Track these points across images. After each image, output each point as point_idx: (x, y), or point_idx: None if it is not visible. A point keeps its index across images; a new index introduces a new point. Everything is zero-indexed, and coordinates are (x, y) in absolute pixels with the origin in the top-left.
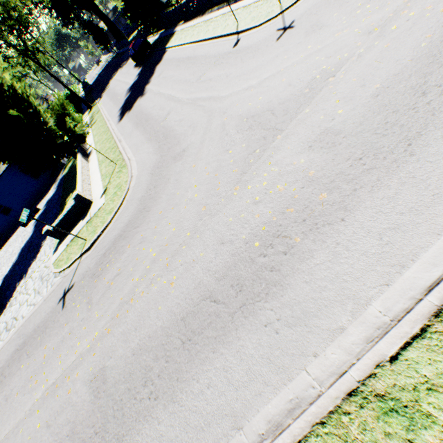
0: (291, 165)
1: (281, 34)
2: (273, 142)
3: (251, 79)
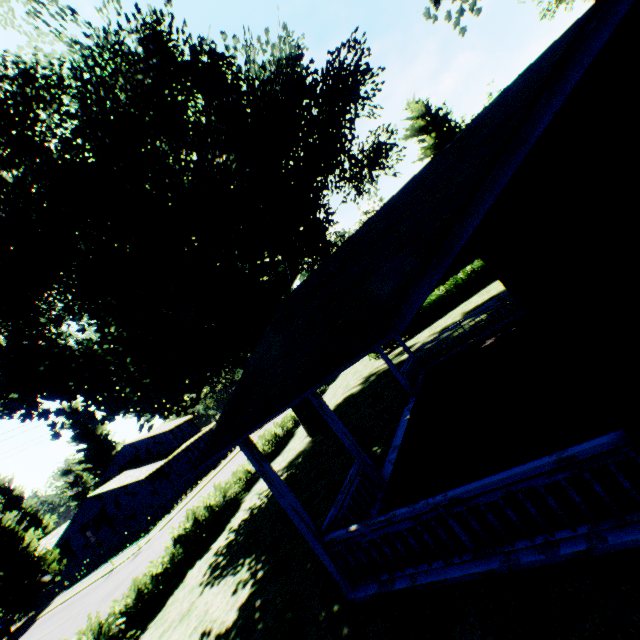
0: (117, 594)
1: (135, 557)
2: (113, 594)
3: (112, 582)
